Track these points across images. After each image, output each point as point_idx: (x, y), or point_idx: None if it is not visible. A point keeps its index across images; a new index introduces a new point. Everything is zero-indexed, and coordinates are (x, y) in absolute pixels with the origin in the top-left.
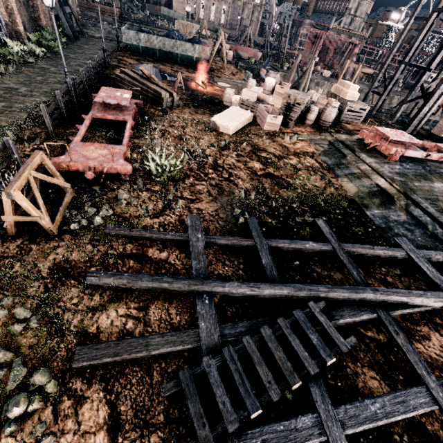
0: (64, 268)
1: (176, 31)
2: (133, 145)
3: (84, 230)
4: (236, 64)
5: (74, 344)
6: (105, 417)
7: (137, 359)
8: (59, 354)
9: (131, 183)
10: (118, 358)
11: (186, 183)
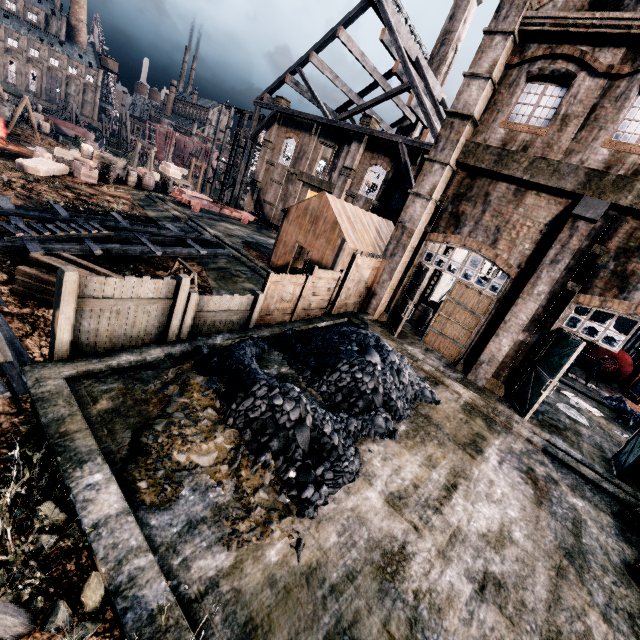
0: None
1: None
2: None
3: None
4: (56, 138)
5: None
6: None
7: None
8: None
9: None
10: None
11: None
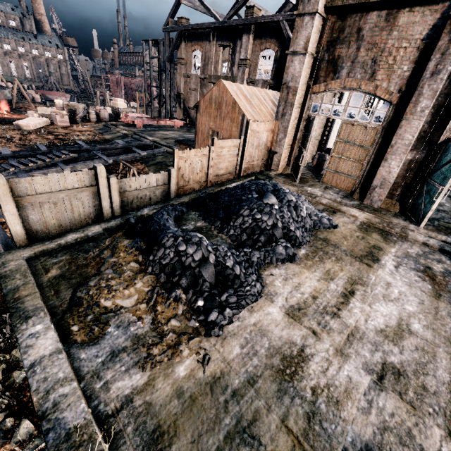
0: None
1: None
2: None
3: None
4: (45, 104)
5: None
6: None
7: None
8: None
9: None
10: None
11: None
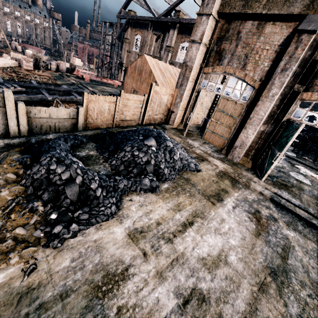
0: None
1: None
2: None
3: None
4: (24, 53)
5: None
6: None
7: None
8: None
9: None
10: None
11: None
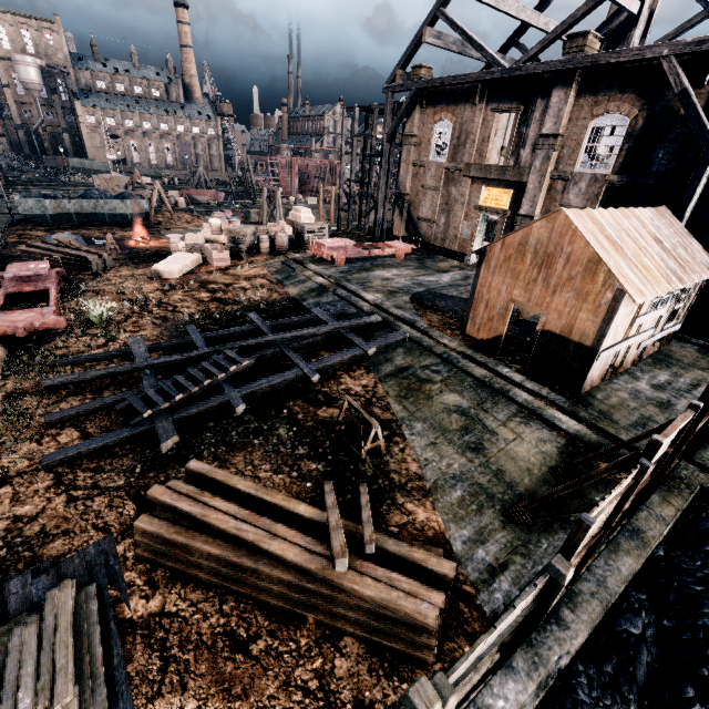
0: (17, 392)
1: (96, 189)
2: (63, 308)
3: (29, 371)
4: (191, 211)
5: (43, 419)
6: (79, 436)
7: (97, 413)
8: (33, 426)
9: (69, 334)
10: (81, 410)
11: (129, 322)
